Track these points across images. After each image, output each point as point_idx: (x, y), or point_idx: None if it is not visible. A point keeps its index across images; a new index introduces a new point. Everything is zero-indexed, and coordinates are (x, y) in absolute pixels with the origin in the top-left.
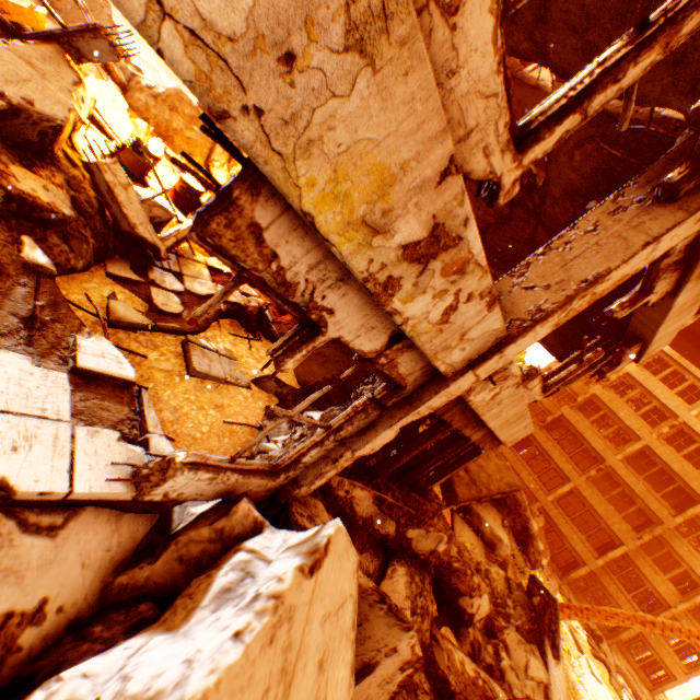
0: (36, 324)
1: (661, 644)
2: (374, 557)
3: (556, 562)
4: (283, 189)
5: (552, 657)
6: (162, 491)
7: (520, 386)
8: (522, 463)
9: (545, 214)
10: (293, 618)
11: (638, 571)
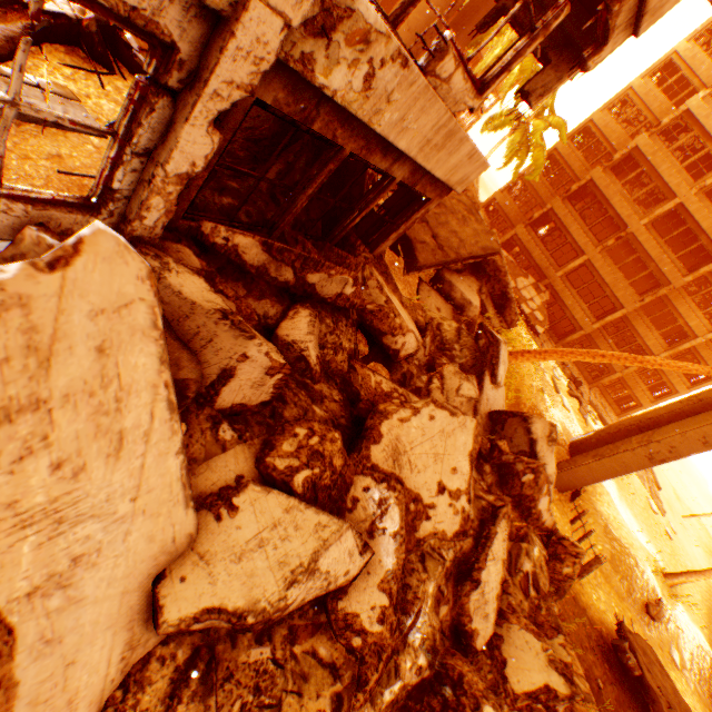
0: None
1: (637, 385)
2: (277, 304)
3: (557, 333)
4: None
5: (491, 384)
6: None
7: (410, 65)
8: (536, 242)
9: None
10: (31, 307)
11: (633, 331)
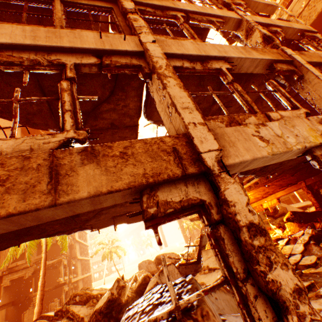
0: None
1: None
2: None
3: None
4: (315, 144)
5: None
6: None
7: None
8: None
9: None
10: None
11: None
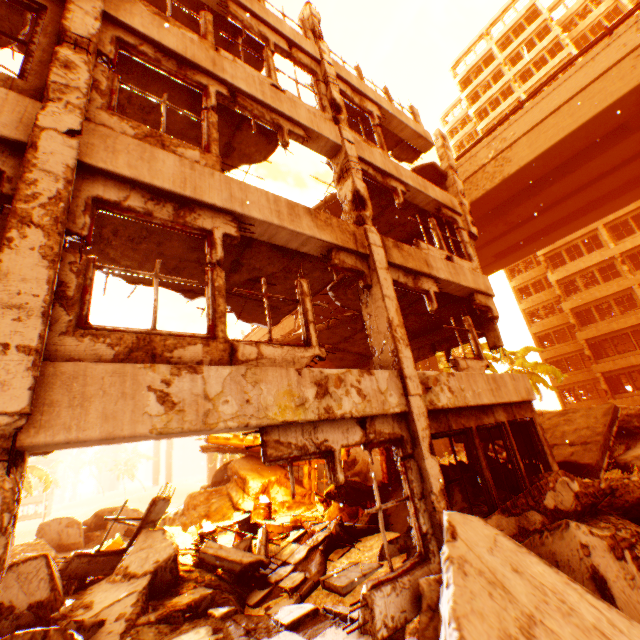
0: (252, 632)
1: None
2: None
3: None
4: (272, 423)
5: None
6: (380, 622)
7: (453, 373)
8: (637, 394)
9: None
10: (467, 560)
11: None
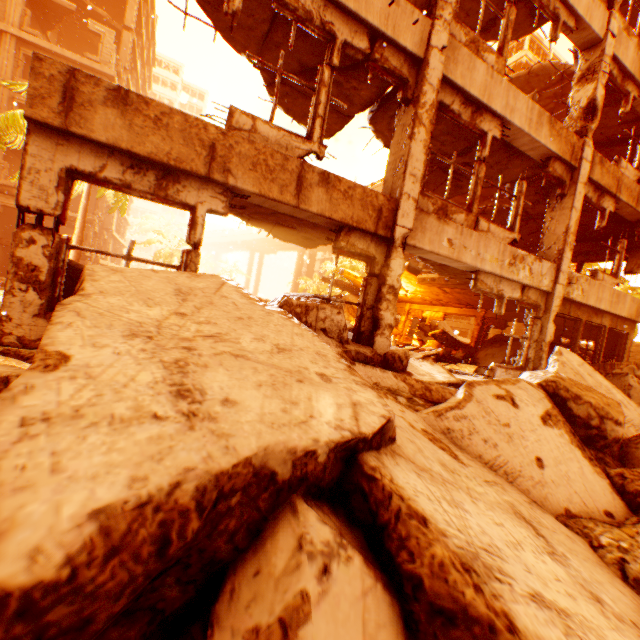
0: None
1: None
2: None
3: None
4: (485, 270)
5: None
6: None
7: (590, 280)
8: None
9: (532, 215)
10: (565, 363)
11: None
